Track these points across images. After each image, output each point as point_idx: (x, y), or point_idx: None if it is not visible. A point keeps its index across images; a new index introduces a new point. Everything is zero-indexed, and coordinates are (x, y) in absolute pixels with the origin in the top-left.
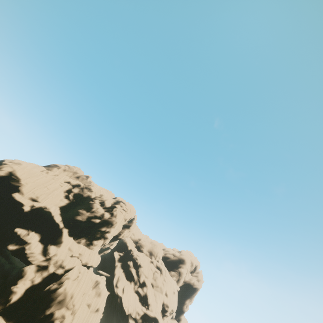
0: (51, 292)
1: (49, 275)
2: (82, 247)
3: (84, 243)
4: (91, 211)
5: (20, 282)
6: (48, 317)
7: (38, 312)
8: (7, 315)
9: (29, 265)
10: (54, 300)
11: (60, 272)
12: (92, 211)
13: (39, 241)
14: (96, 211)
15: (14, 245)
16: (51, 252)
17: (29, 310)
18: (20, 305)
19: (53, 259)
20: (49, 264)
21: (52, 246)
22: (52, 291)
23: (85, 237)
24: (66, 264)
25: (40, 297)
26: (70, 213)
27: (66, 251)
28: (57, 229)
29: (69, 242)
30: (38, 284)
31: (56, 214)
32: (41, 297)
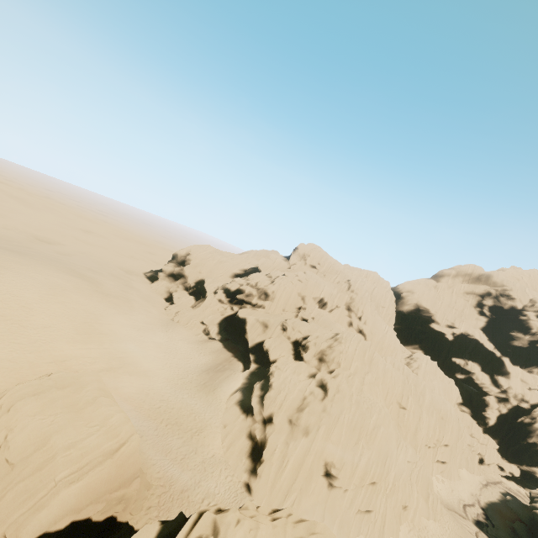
0: (526, 425)
1: (513, 407)
2: (537, 378)
3: (537, 372)
4: (529, 333)
5: (488, 410)
6: (532, 445)
7: (518, 438)
8: (491, 434)
9: (486, 395)
10: (532, 432)
11: (525, 406)
12: (532, 332)
13: (481, 371)
14: (537, 332)
15: (460, 374)
16: (503, 384)
17: (507, 434)
18: (498, 429)
19: (510, 392)
20: (508, 396)
21: (499, 376)
22: (527, 425)
23: (536, 366)
24: (529, 399)
25: (514, 426)
26: (499, 337)
27: (519, 383)
28: (494, 358)
29: (518, 373)
30: (506, 414)
31: (484, 341)
32: (516, 426)
